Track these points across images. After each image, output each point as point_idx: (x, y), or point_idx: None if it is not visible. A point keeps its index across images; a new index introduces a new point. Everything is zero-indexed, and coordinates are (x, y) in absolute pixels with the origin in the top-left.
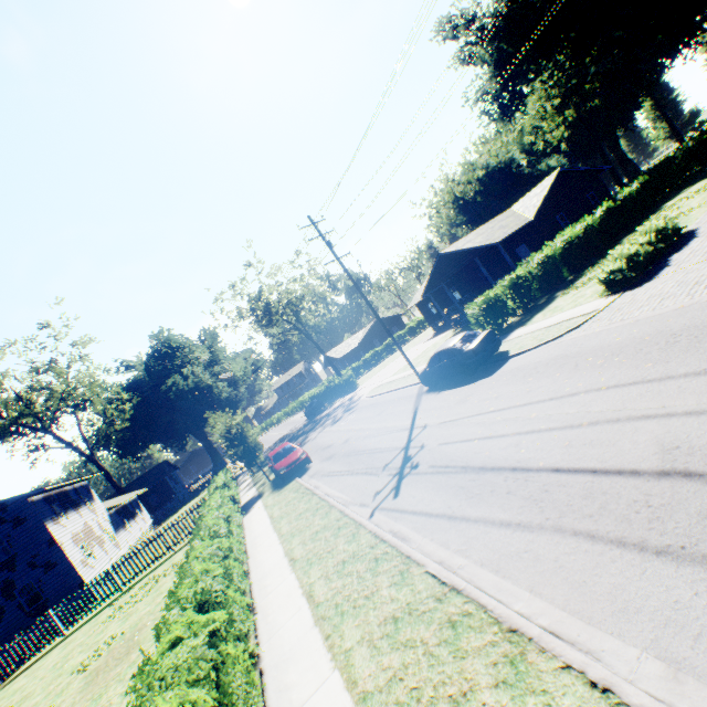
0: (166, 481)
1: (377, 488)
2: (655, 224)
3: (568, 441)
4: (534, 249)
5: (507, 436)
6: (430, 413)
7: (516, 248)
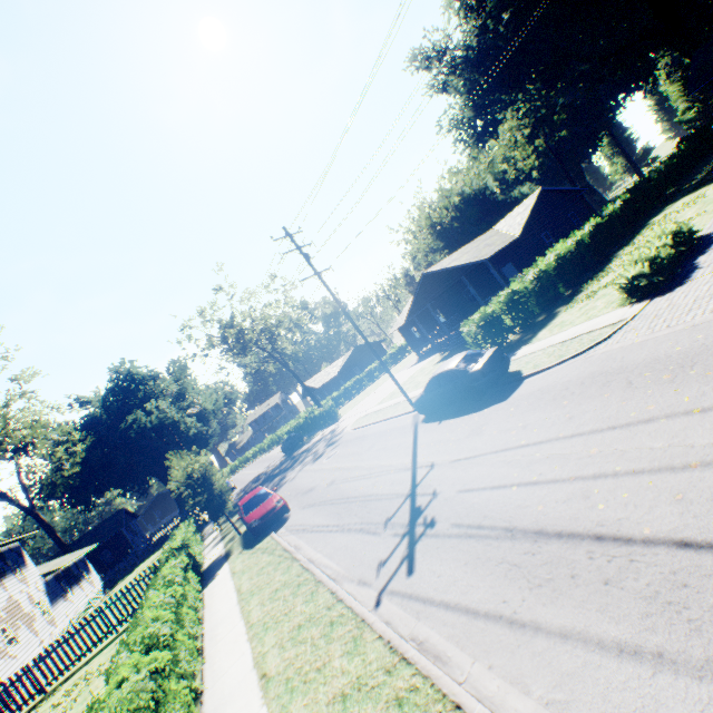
0: (122, 533)
1: (380, 556)
2: (667, 228)
3: (679, 492)
4: (520, 267)
5: (564, 482)
6: (435, 448)
7: (502, 267)
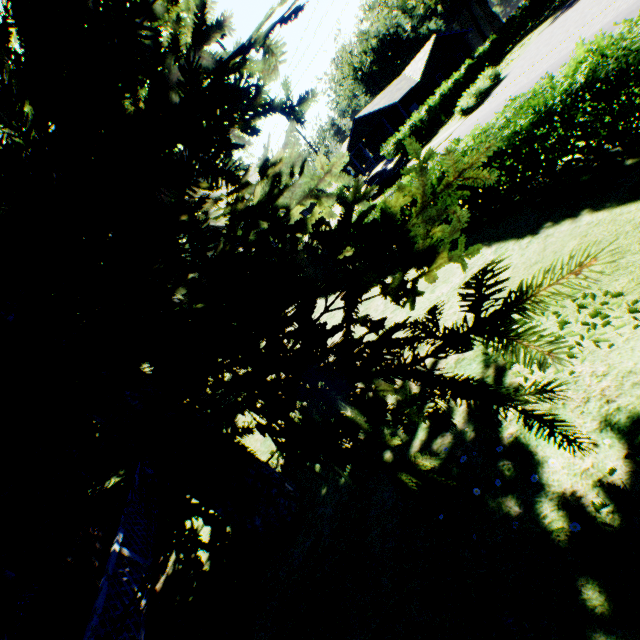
0: None
1: None
2: (487, 73)
3: None
4: (422, 105)
5: None
6: None
7: (410, 106)
